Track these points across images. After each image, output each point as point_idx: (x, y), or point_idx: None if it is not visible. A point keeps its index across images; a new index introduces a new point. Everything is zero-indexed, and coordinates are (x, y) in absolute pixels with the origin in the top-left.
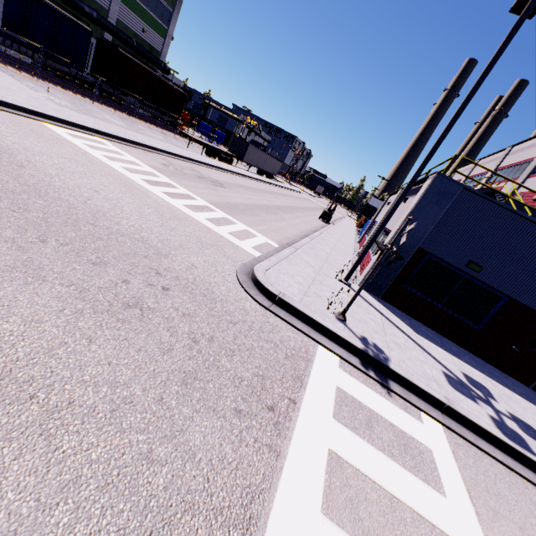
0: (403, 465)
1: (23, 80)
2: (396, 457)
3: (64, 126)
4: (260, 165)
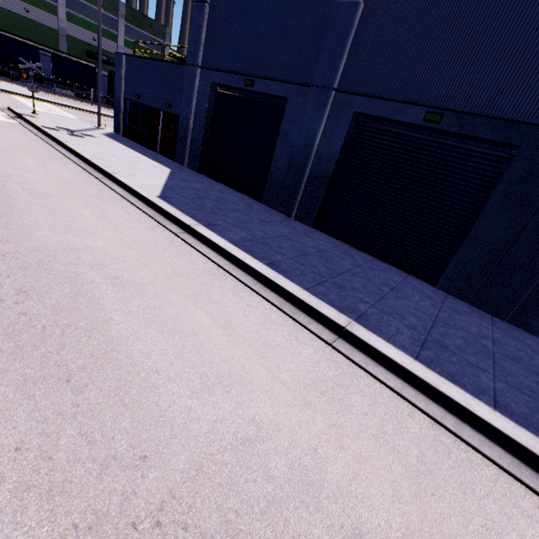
0: None
1: (43, 95)
2: None
3: (24, 97)
4: None
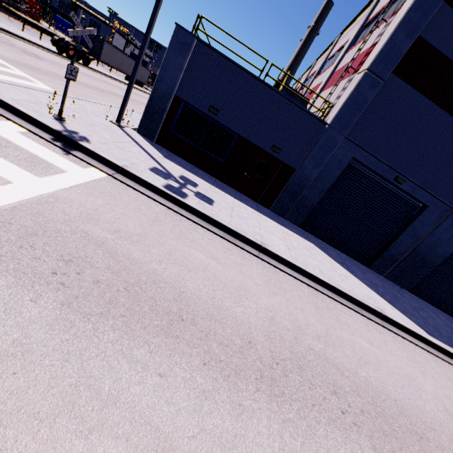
0: (10, 161)
1: None
2: (8, 158)
3: None
4: (123, 69)
